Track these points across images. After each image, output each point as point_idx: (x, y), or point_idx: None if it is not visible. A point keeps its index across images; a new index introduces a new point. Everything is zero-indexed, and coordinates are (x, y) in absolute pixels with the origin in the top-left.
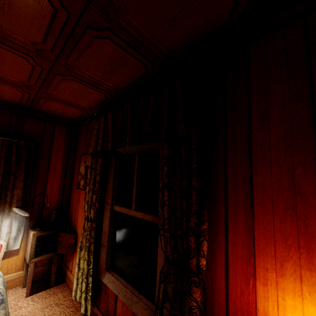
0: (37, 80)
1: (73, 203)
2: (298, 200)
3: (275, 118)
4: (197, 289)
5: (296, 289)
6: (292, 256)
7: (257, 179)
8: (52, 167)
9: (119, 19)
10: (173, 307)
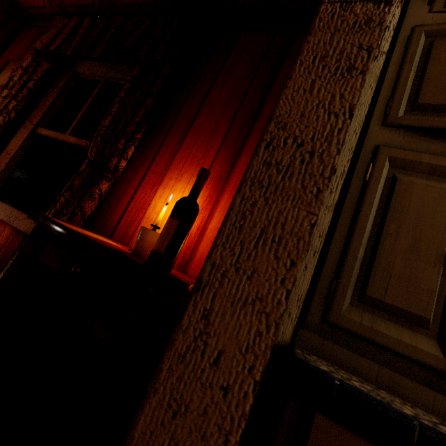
0: None
1: None
2: (213, 137)
3: (229, 85)
4: (106, 182)
5: (183, 188)
6: (191, 169)
7: (197, 121)
8: None
9: None
10: (73, 196)
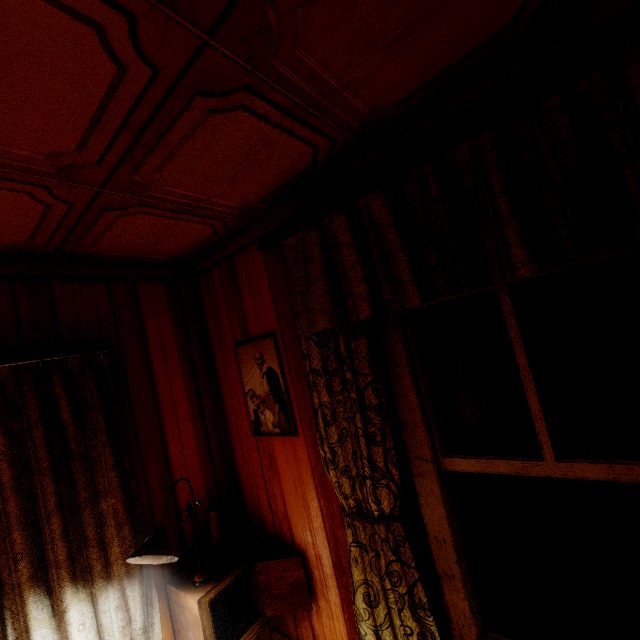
0: (113, 136)
1: (253, 475)
2: None
3: None
4: None
5: None
6: None
7: None
8: (164, 401)
9: None
10: None
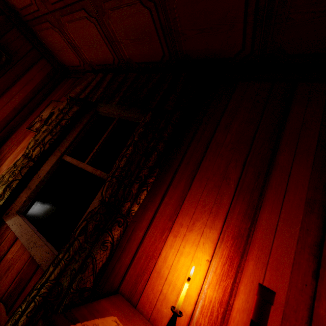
0: (59, 0)
1: (12, 142)
2: (224, 182)
3: (233, 129)
4: (119, 228)
5: (196, 240)
6: (203, 218)
7: (205, 163)
8: (10, 93)
9: (167, 2)
10: (86, 241)
